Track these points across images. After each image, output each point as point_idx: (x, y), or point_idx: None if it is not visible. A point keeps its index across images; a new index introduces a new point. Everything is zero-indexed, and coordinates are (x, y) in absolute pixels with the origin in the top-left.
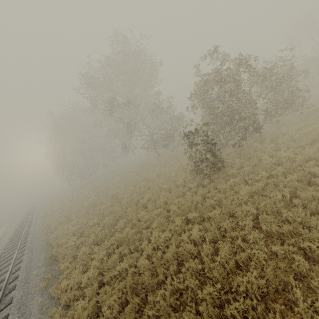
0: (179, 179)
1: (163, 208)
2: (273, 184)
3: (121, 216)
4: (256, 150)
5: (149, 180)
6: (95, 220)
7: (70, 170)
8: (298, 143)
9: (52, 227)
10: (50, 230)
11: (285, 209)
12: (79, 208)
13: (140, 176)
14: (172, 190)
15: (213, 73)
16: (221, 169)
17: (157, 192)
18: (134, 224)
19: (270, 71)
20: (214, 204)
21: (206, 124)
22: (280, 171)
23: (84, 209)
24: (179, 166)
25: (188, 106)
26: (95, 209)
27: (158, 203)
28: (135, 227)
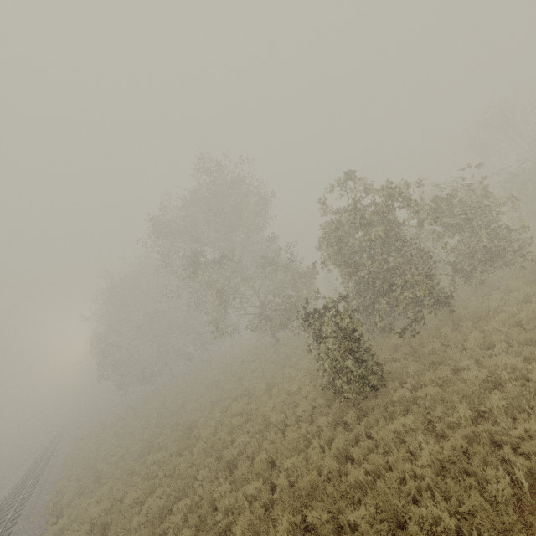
0: (302, 403)
1: (264, 478)
2: (490, 439)
3: (186, 488)
4: (448, 342)
5: (252, 397)
6: (137, 495)
7: (125, 369)
8: (528, 335)
9: (65, 499)
10: (57, 507)
11: (523, 531)
12: (123, 453)
13: (240, 384)
14: (286, 431)
15: (350, 209)
16: (377, 388)
17: (261, 431)
18: (203, 517)
19: (448, 202)
20: (363, 482)
21: (342, 299)
22: (499, 405)
23: (131, 457)
24: (306, 370)
25: (316, 261)
26: (148, 459)
27: (254, 467)
28: (203, 528)
